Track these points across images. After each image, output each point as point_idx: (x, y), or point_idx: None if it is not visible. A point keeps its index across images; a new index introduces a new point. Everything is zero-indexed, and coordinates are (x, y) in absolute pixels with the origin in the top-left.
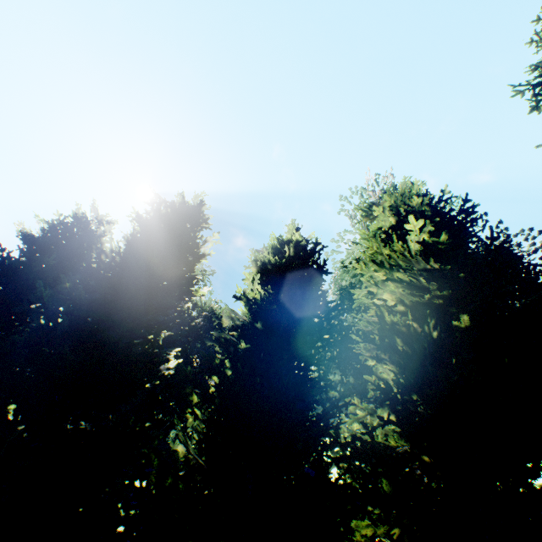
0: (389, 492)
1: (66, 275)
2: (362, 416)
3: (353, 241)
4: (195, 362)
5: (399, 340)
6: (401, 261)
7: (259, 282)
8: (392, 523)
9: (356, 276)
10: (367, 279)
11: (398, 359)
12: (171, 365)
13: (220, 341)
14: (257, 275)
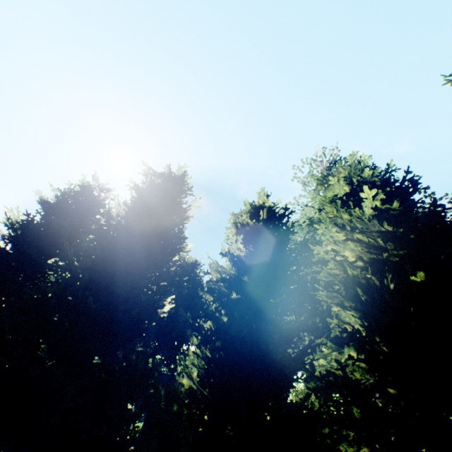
0: (359, 418)
1: (77, 235)
2: (328, 353)
3: (306, 204)
4: (171, 304)
5: (359, 290)
6: (359, 224)
7: (242, 242)
8: (363, 444)
9: (308, 233)
10: (327, 238)
11: (360, 306)
12: (165, 309)
13: (211, 291)
14: (240, 236)
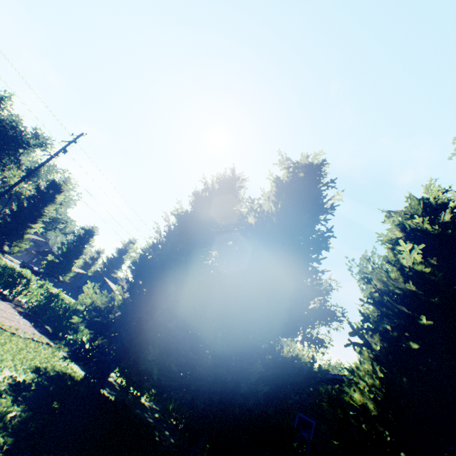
0: None
1: (224, 226)
2: None
3: None
4: None
5: None
6: None
7: (419, 252)
8: None
9: None
10: None
11: None
12: None
13: (375, 304)
14: (419, 246)
